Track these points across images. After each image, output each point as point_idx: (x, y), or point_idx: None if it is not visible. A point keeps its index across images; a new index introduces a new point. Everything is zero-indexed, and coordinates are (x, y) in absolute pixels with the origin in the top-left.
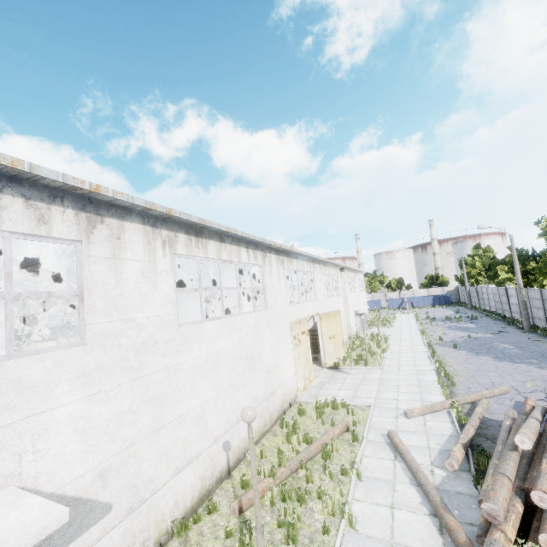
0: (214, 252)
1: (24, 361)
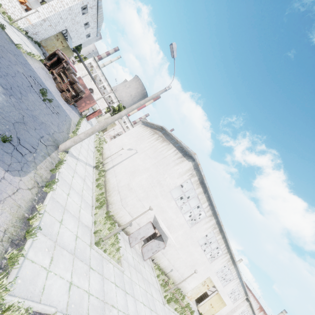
0: (218, 238)
1: (186, 223)
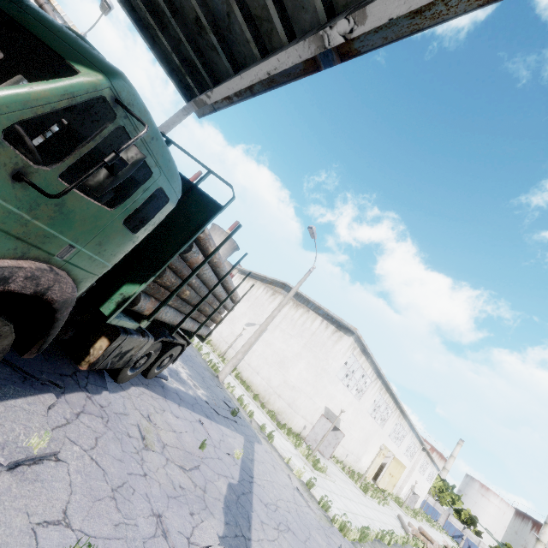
0: (386, 397)
1: (355, 399)
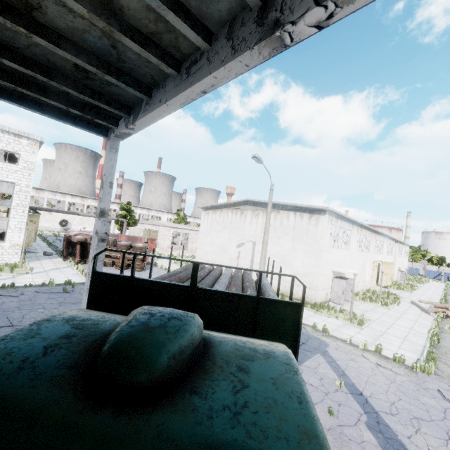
0: (363, 232)
1: (346, 250)
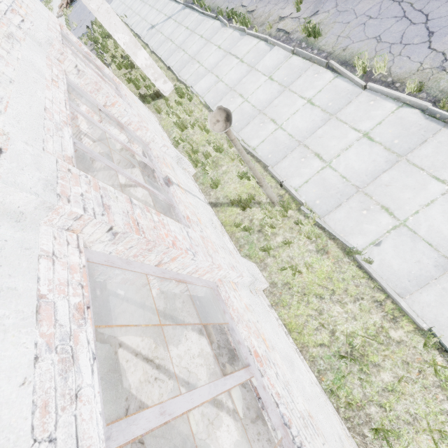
0: None
1: None
